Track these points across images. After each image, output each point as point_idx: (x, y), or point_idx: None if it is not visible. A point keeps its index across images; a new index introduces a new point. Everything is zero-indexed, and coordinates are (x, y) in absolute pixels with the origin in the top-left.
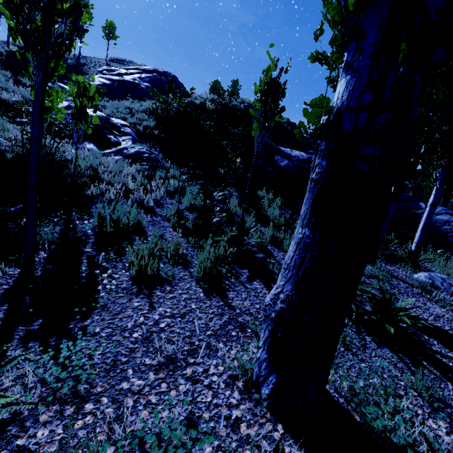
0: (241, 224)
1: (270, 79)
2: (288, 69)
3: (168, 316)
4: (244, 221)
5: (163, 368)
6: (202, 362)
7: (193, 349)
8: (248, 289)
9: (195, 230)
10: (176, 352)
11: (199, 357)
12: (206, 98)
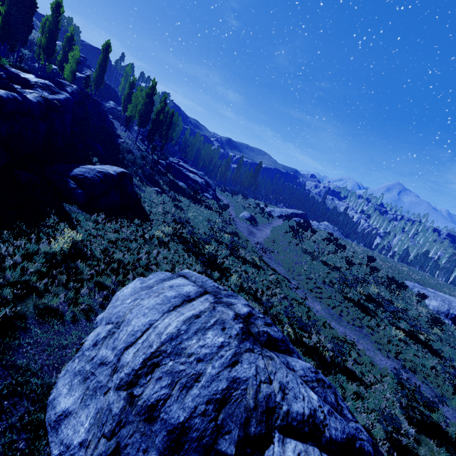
0: None
1: None
2: None
3: None
4: None
5: None
6: None
7: None
8: None
9: None
10: None
11: None
12: None
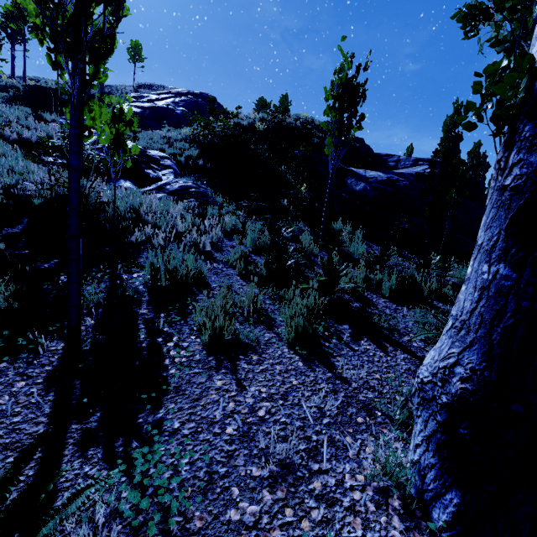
0: (329, 265)
1: (345, 80)
2: (368, 65)
3: (265, 398)
4: (332, 262)
5: (280, 482)
6: (331, 469)
7: (312, 448)
8: (357, 351)
9: (268, 277)
10: (291, 455)
11: (324, 460)
12: (254, 118)
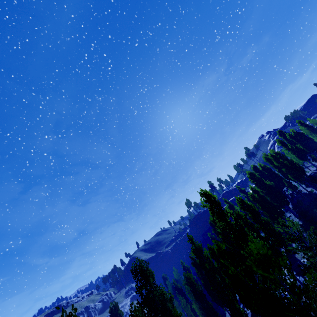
0: None
1: None
2: None
3: None
4: None
5: None
6: None
7: None
8: None
9: None
10: None
11: None
12: None
